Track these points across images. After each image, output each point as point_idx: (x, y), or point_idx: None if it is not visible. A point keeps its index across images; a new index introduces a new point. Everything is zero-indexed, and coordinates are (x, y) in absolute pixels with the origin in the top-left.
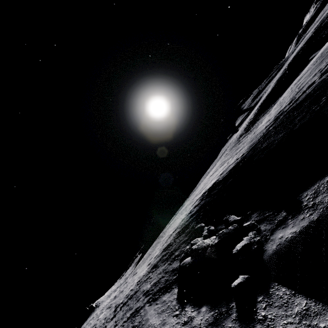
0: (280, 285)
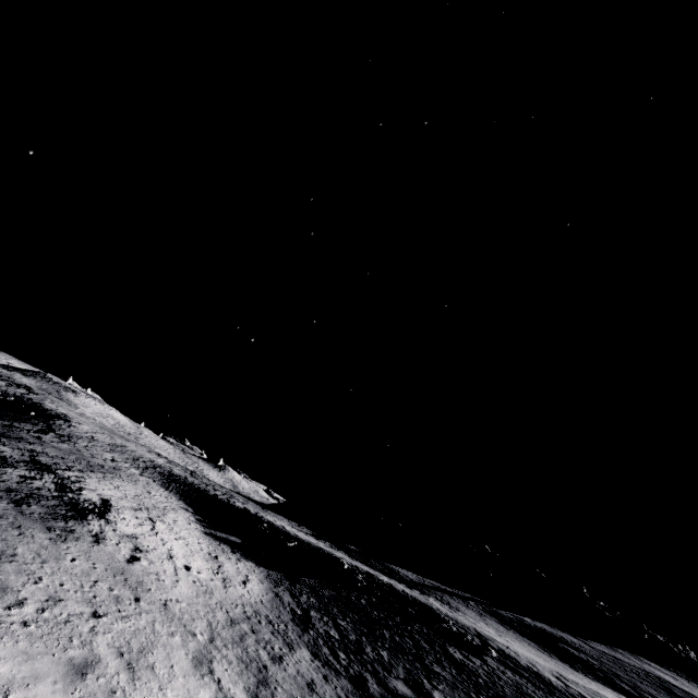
0: None
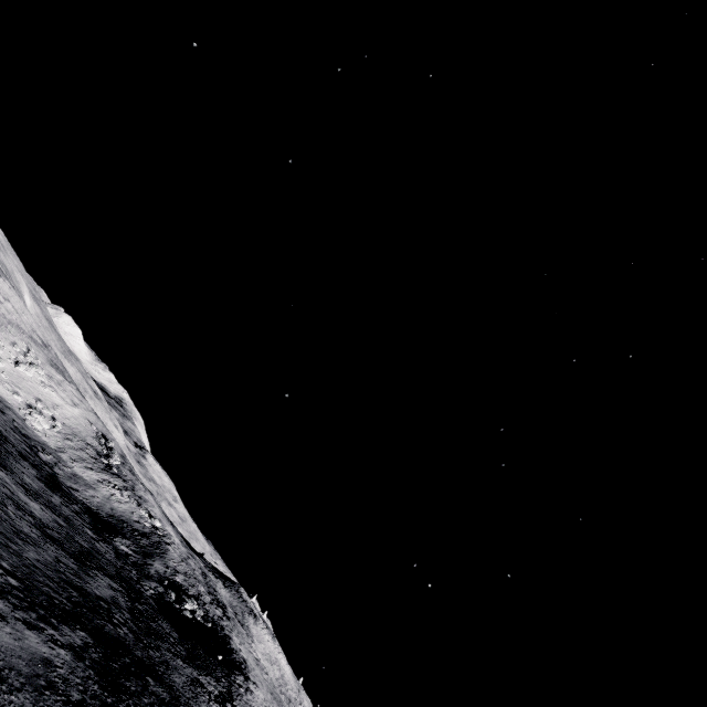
0: (156, 580)
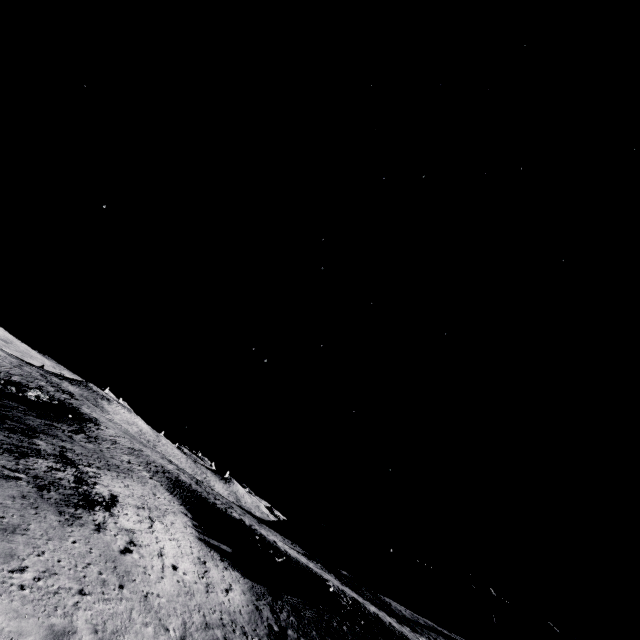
0: None
